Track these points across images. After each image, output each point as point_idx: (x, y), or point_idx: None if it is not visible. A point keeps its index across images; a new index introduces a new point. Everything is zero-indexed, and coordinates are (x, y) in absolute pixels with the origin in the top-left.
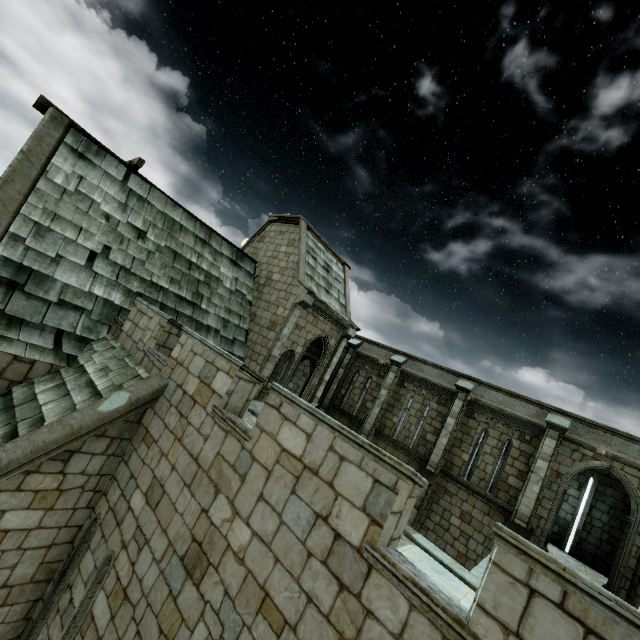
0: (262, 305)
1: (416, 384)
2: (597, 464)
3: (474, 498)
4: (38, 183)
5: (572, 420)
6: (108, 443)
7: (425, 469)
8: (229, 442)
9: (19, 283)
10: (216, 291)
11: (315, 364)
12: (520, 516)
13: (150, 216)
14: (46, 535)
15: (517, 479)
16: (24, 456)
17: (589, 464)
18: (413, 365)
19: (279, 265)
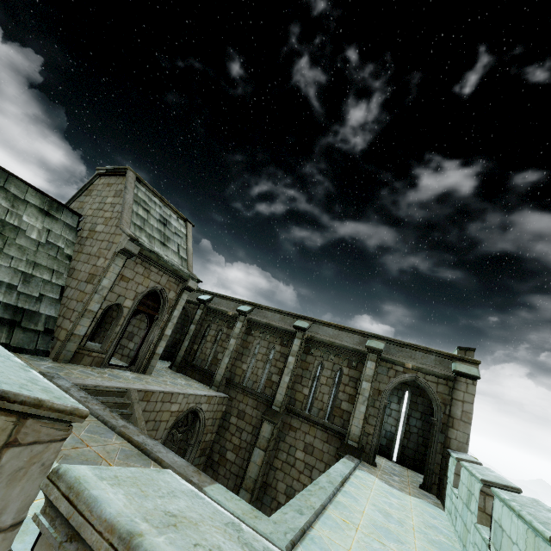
0: (82, 258)
1: (262, 330)
2: (407, 377)
3: (315, 429)
4: None
5: (386, 343)
6: None
7: (271, 409)
8: None
9: None
10: (13, 241)
11: (153, 319)
12: (352, 437)
13: None
14: None
15: (348, 403)
16: None
17: (401, 378)
18: (258, 313)
19: (104, 216)
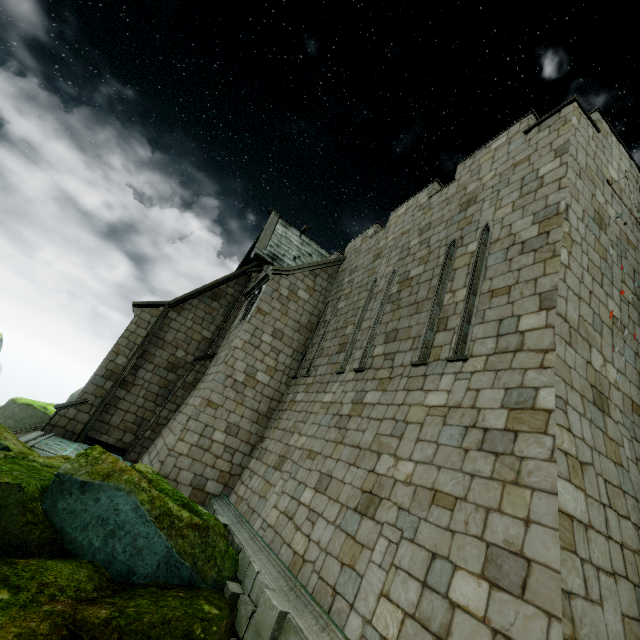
0: None
1: None
2: None
3: None
4: (274, 232)
5: None
6: (328, 277)
7: None
8: (379, 234)
9: (275, 259)
10: None
11: None
12: None
13: (312, 250)
14: (310, 308)
15: None
16: (306, 264)
17: None
18: None
19: None
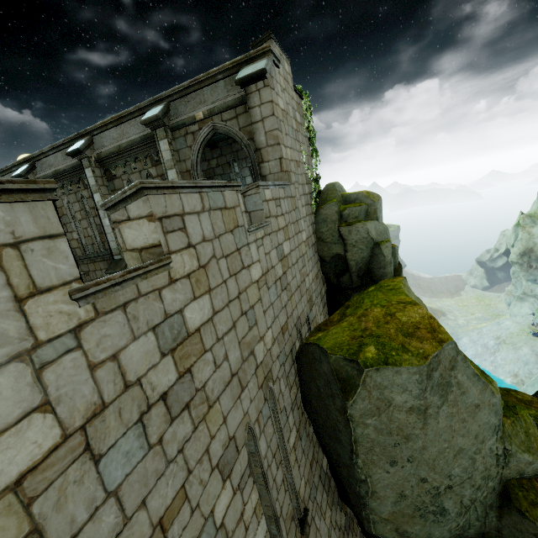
0: None
1: (59, 185)
2: (205, 133)
3: None
4: None
5: (167, 102)
6: None
7: (114, 261)
8: None
9: None
10: None
11: None
12: None
13: None
14: None
15: None
16: None
17: (200, 139)
18: (42, 166)
19: None
